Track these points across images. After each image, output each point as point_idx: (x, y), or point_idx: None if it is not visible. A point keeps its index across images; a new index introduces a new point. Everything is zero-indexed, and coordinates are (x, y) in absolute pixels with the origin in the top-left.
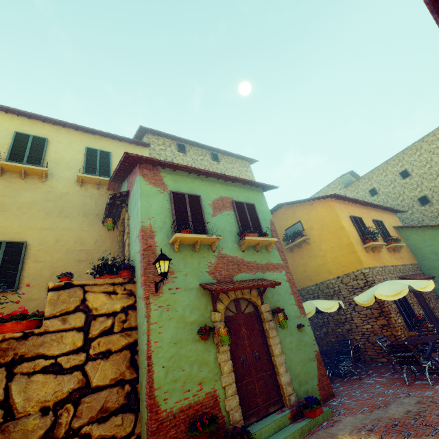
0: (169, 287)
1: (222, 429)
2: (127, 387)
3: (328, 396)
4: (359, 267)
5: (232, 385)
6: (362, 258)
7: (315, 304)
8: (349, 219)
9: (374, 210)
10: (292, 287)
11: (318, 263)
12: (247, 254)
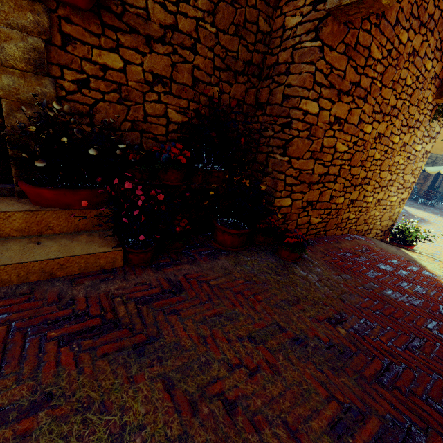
0: None
1: None
2: None
3: None
4: (438, 153)
5: None
6: None
7: None
8: None
9: None
10: None
11: None
12: None
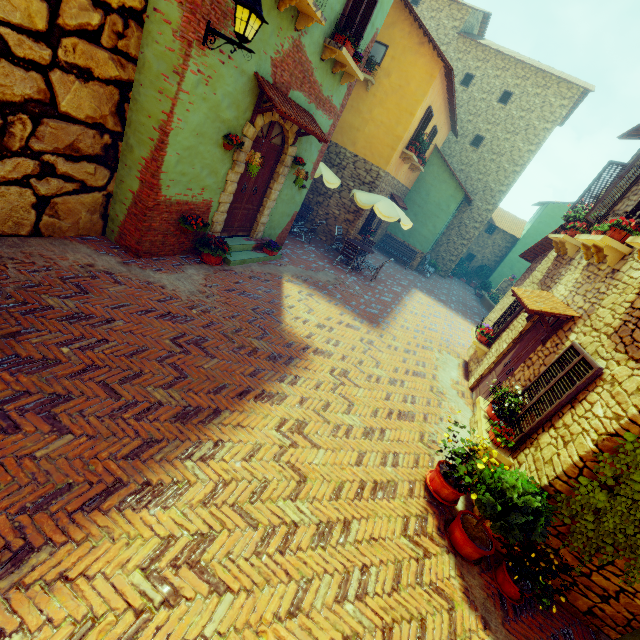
0: (221, 47)
1: (203, 232)
2: (106, 138)
3: (279, 244)
4: (381, 166)
5: (227, 205)
6: (392, 161)
7: (322, 169)
8: (425, 110)
9: (446, 115)
10: (325, 144)
11: (353, 123)
12: (322, 68)
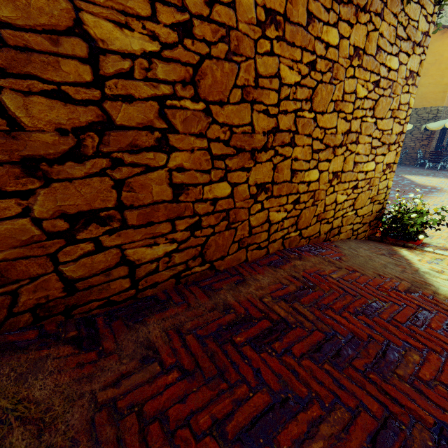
0: None
1: None
2: None
3: None
4: (438, 105)
5: None
6: (446, 98)
7: None
8: None
9: None
10: None
11: None
12: None
